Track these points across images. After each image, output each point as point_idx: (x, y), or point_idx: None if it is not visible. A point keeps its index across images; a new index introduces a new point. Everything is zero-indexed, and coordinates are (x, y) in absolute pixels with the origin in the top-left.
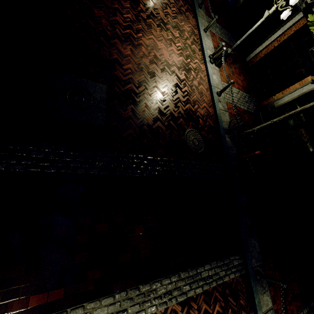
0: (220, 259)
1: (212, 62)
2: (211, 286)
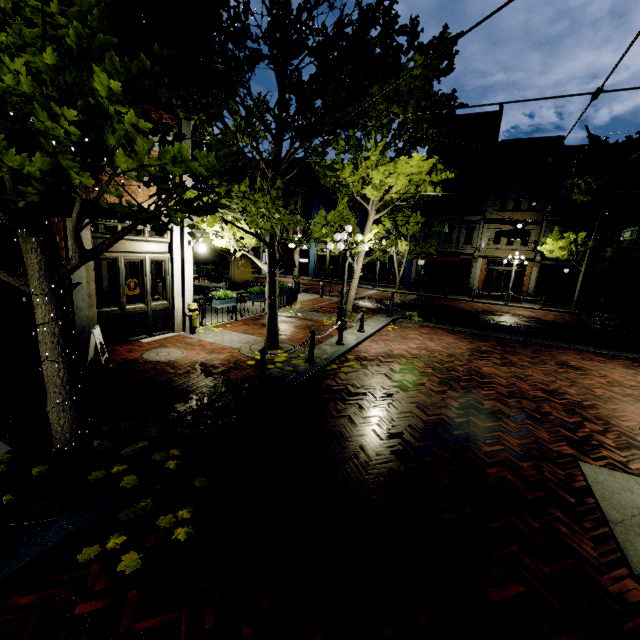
0: None
1: (510, 303)
2: None
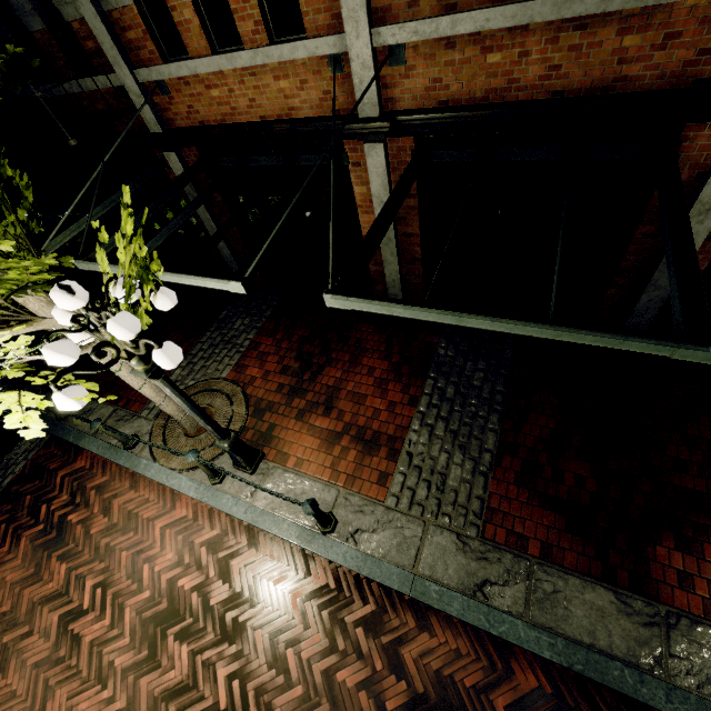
0: None
1: None
2: None
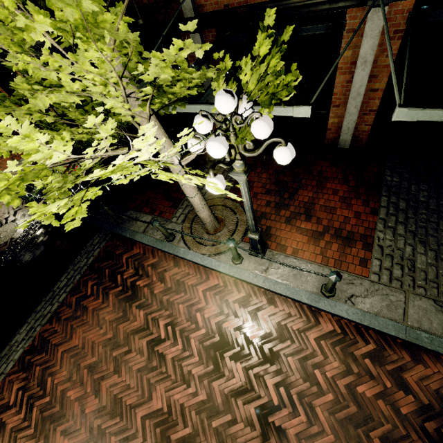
0: (76, 258)
1: None
2: (75, 282)
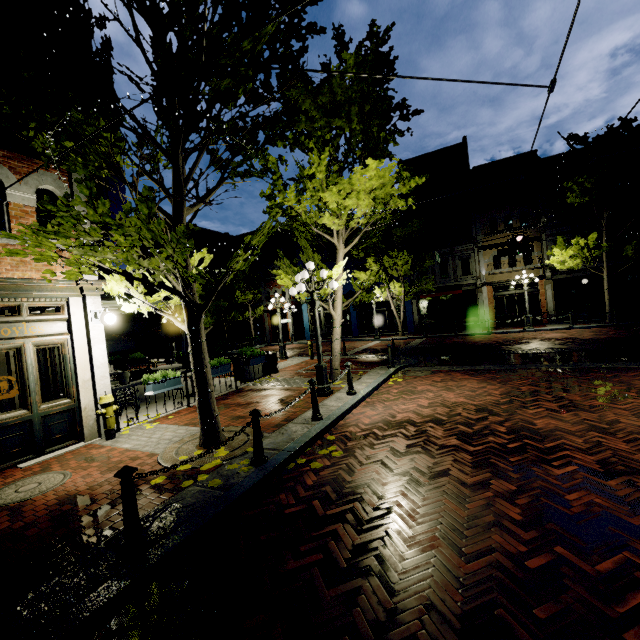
0: None
1: (533, 328)
2: None
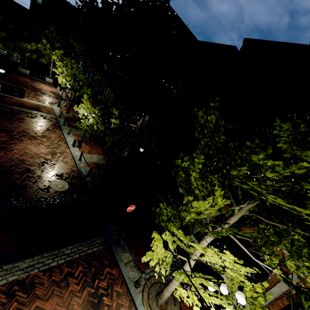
0: (83, 241)
1: (73, 146)
2: (73, 257)
